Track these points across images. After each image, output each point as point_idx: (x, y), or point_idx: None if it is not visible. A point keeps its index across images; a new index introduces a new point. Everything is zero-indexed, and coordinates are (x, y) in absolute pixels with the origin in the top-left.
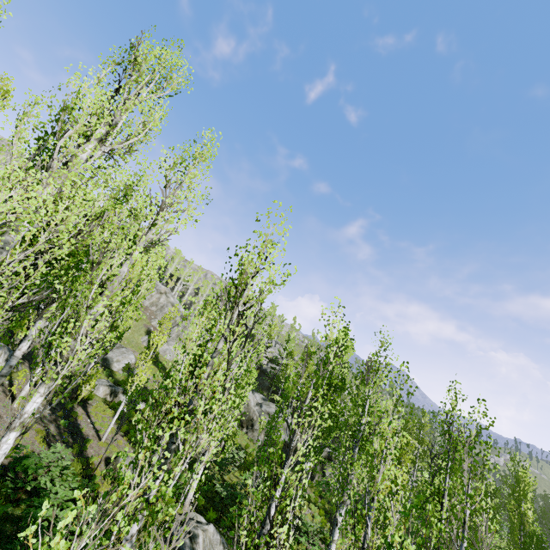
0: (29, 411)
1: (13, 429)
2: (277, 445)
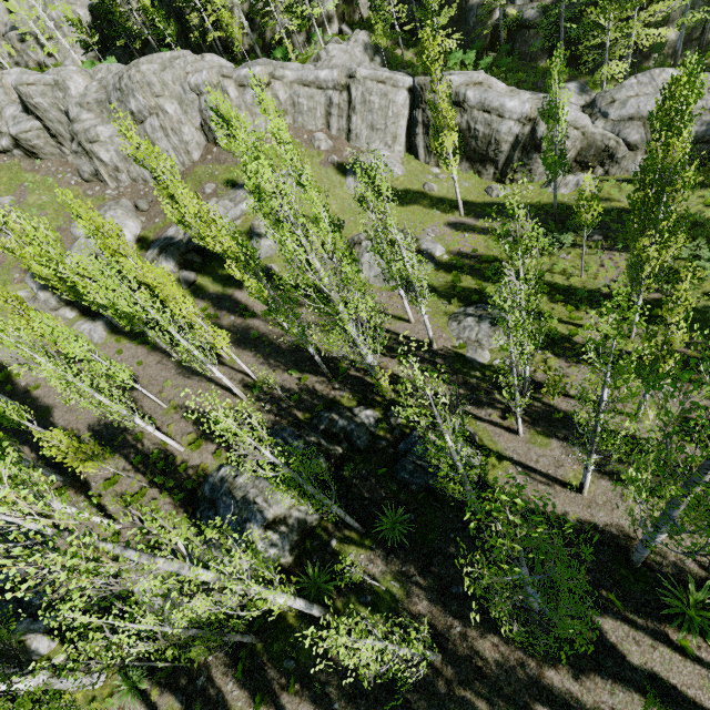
0: None
1: None
2: None
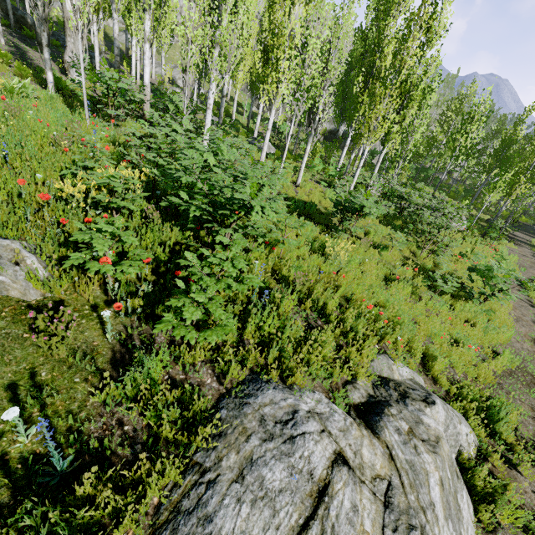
0: (148, 31)
1: (146, 43)
2: (323, 134)
